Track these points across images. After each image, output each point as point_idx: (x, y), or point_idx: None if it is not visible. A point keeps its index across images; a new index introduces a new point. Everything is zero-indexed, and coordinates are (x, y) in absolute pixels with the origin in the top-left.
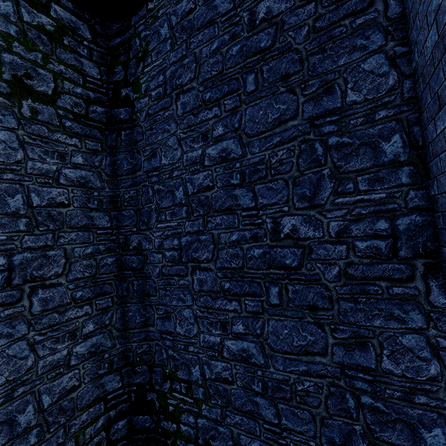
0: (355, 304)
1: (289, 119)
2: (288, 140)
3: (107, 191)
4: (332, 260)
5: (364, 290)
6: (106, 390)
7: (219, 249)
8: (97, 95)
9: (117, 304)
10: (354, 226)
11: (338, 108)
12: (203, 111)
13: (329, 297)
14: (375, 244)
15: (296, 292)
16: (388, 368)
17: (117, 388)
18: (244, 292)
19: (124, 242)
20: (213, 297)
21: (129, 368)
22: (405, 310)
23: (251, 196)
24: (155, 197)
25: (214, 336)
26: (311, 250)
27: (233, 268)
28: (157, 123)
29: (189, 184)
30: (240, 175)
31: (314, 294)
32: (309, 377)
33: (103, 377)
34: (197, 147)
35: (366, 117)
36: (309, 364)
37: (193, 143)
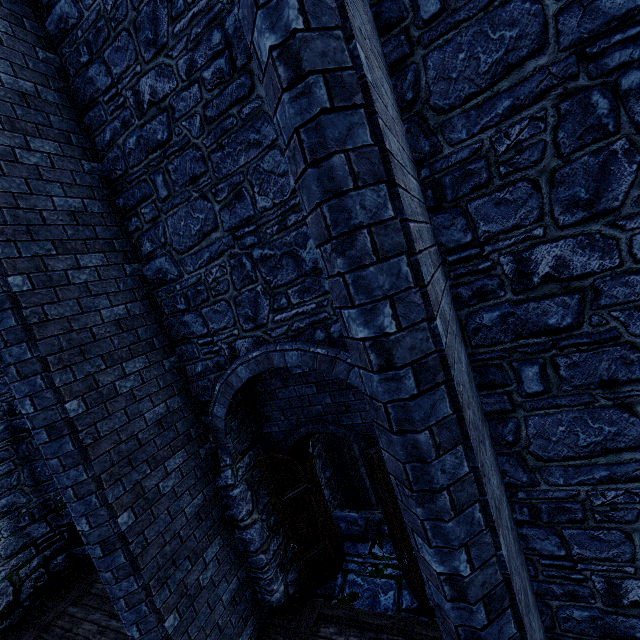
0: None
1: None
2: None
3: None
4: None
5: None
6: (34, 537)
7: None
8: None
9: (21, 465)
10: None
11: None
12: None
13: None
14: None
15: None
16: None
17: (46, 533)
18: None
19: (9, 409)
20: None
21: (55, 514)
22: None
23: None
24: None
25: None
26: None
27: None
28: None
29: None
30: None
31: None
32: None
33: (26, 528)
34: None
35: None
36: None
37: None
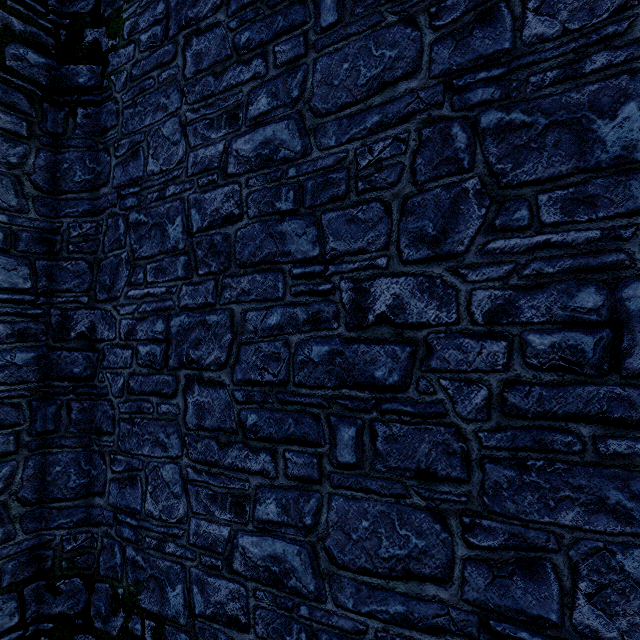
0: (520, 472)
1: (401, 77)
2: (396, 120)
3: (32, 219)
4: (473, 374)
5: (542, 443)
6: None
7: (243, 344)
8: (32, 30)
9: (29, 447)
10: (526, 301)
11: (504, 51)
12: (234, 68)
13: (462, 455)
14: (572, 342)
15: (393, 439)
16: (588, 625)
17: (7, 629)
18: (286, 434)
19: (59, 323)
20: (222, 443)
21: (43, 582)
22: (635, 492)
23: (314, 236)
24: (130, 237)
25: (219, 524)
26: (429, 350)
27: (266, 383)
28: (146, 94)
29: (194, 211)
30: (295, 193)
31: (431, 446)
32: (409, 629)
33: None
34: (216, 137)
35: (565, 68)
36: (411, 600)
37: (209, 131)
